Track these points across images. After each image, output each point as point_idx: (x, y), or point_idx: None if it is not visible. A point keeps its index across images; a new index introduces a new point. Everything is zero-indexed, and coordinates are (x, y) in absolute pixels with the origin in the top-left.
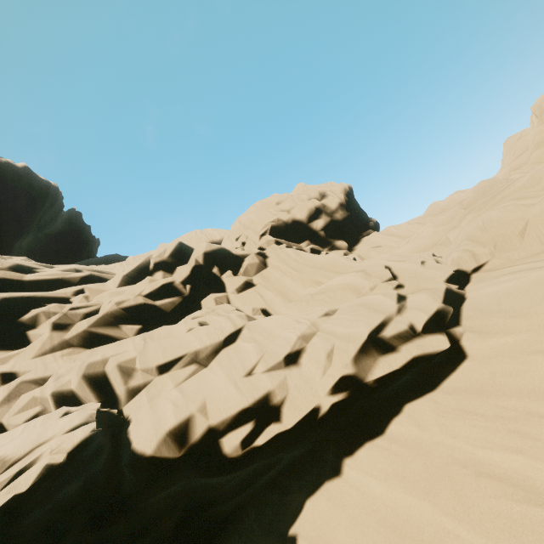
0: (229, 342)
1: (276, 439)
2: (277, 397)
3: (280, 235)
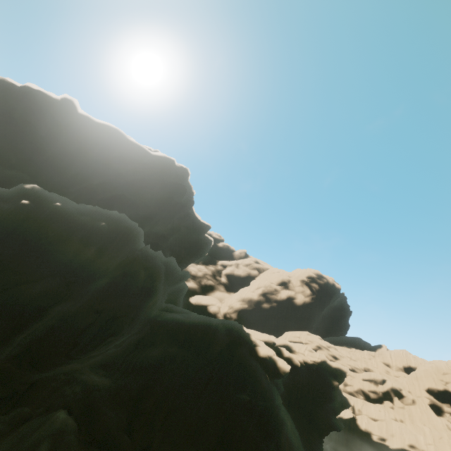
0: (382, 419)
1: (383, 444)
2: (386, 437)
3: (432, 393)
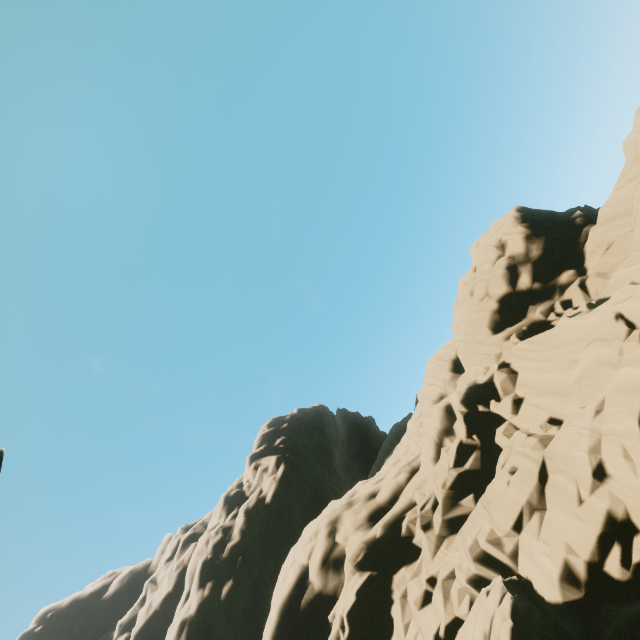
0: (544, 480)
1: None
2: (618, 512)
3: (500, 325)
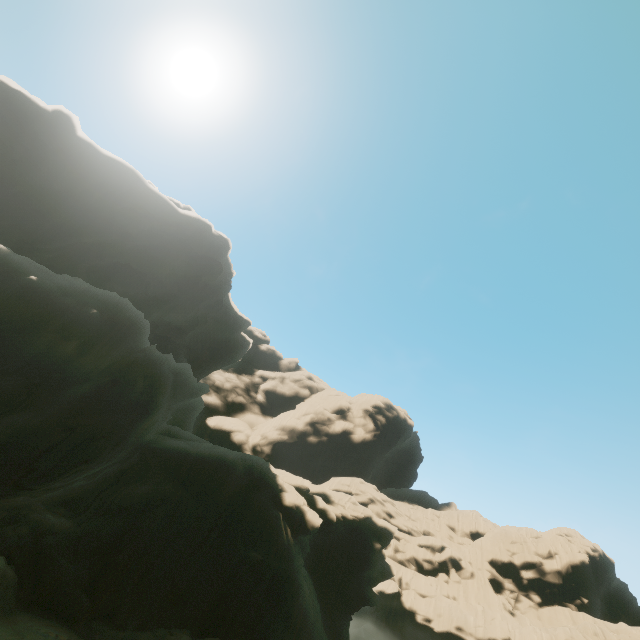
0: (431, 595)
1: (427, 626)
2: (432, 617)
3: (495, 565)
